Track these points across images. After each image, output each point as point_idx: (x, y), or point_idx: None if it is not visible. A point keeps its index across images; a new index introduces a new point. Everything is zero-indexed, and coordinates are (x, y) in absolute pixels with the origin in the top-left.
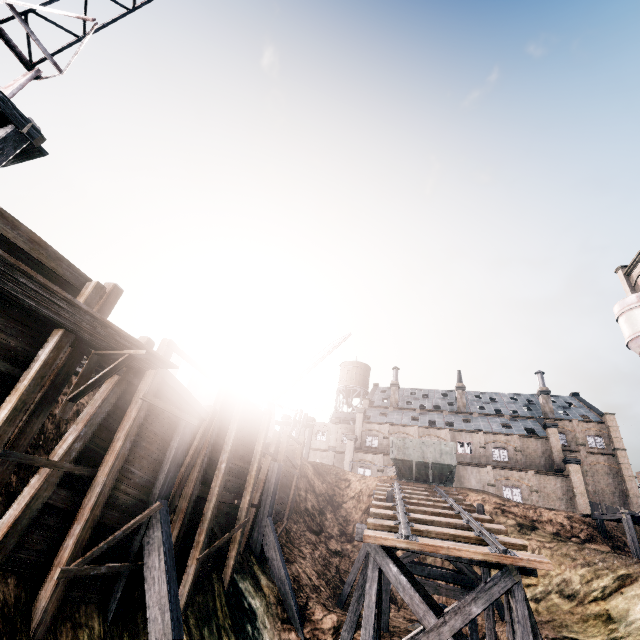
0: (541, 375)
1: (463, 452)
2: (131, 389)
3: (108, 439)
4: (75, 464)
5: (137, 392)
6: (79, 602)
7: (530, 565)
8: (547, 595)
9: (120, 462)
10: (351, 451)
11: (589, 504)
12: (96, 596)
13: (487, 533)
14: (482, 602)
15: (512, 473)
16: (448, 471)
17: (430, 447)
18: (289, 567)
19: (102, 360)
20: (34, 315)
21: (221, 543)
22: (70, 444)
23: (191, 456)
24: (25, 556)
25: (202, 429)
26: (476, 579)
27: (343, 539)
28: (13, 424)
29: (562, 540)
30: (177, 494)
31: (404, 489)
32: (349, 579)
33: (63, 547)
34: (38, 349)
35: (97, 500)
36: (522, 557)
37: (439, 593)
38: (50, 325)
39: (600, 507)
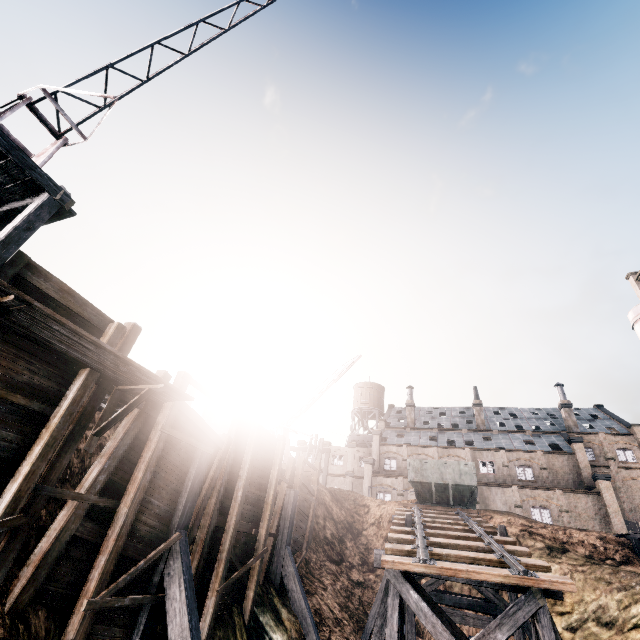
0: (561, 387)
1: (486, 472)
2: (150, 421)
3: (129, 471)
4: (100, 496)
5: (156, 424)
6: (104, 636)
7: (553, 587)
8: (583, 623)
9: (141, 493)
10: (369, 475)
11: (625, 523)
12: (120, 630)
13: (508, 555)
14: (507, 628)
15: (539, 492)
16: (469, 492)
17: (448, 468)
18: (310, 599)
19: (123, 395)
20: (64, 357)
21: (240, 574)
22: (95, 477)
23: (208, 485)
24: (54, 588)
25: (218, 458)
26: (504, 607)
27: (365, 569)
28: (45, 459)
29: (595, 563)
30: (195, 524)
31: (424, 513)
32: (373, 611)
33: (89, 579)
34: (67, 388)
35: (120, 531)
36: (544, 578)
37: (466, 623)
38: (77, 365)
39: (638, 526)
